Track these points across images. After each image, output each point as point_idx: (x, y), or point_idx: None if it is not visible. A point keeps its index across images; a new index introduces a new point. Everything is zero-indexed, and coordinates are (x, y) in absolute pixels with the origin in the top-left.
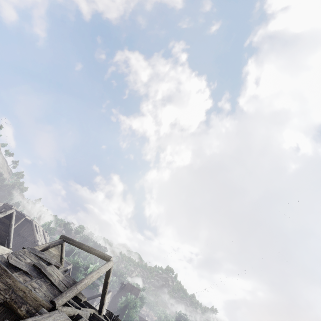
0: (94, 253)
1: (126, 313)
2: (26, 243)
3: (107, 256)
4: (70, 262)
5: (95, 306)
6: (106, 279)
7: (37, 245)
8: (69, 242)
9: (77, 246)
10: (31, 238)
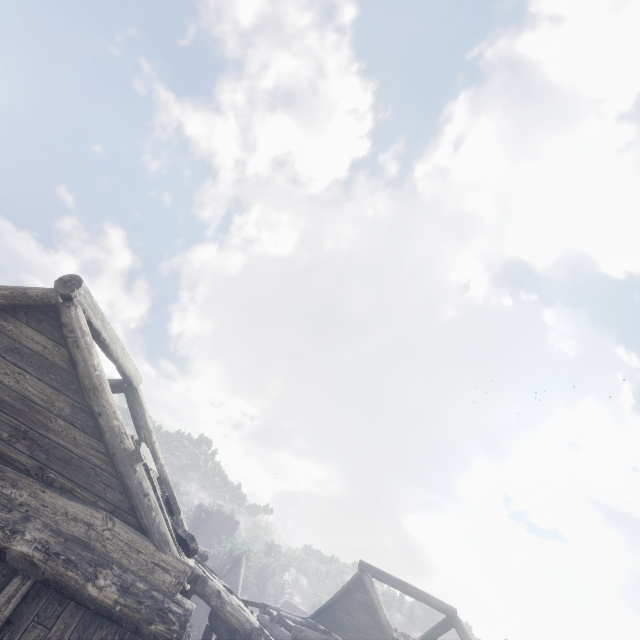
0: (429, 602)
1: None
2: None
3: (450, 609)
4: None
5: (237, 591)
6: (435, 638)
7: None
8: (382, 578)
9: (398, 587)
10: None
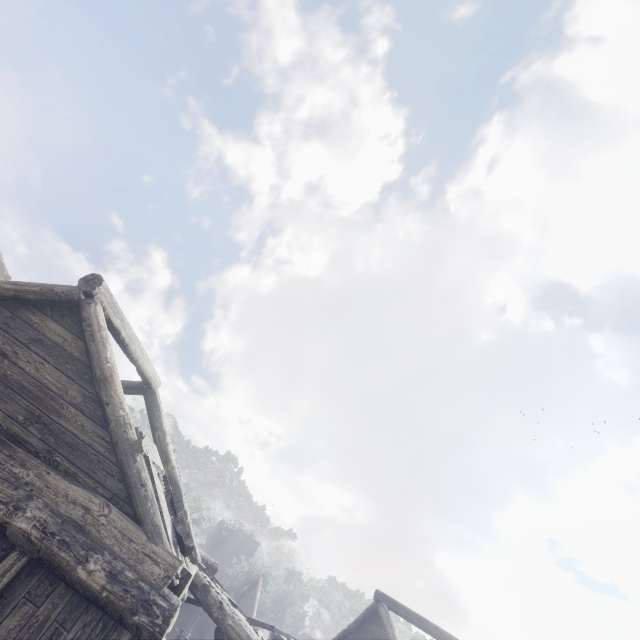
0: None
1: None
2: None
3: None
4: None
5: (251, 615)
6: None
7: None
8: (400, 612)
9: (418, 624)
10: None
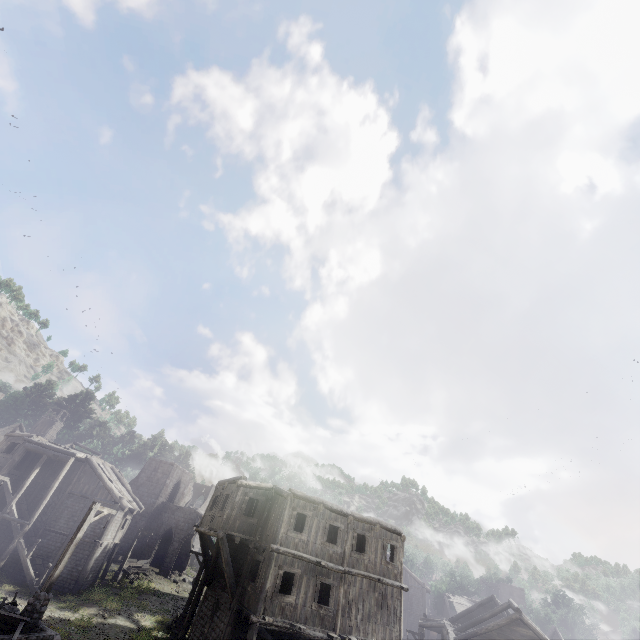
0: None
1: (545, 633)
2: (411, 591)
3: None
4: (447, 588)
5: None
6: None
7: (429, 590)
8: None
9: None
10: (413, 583)
